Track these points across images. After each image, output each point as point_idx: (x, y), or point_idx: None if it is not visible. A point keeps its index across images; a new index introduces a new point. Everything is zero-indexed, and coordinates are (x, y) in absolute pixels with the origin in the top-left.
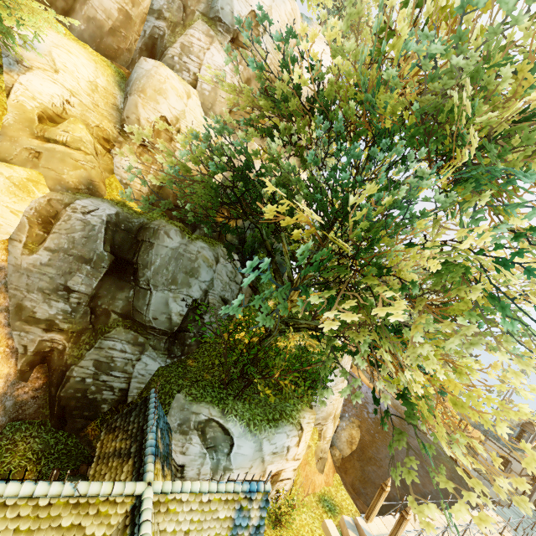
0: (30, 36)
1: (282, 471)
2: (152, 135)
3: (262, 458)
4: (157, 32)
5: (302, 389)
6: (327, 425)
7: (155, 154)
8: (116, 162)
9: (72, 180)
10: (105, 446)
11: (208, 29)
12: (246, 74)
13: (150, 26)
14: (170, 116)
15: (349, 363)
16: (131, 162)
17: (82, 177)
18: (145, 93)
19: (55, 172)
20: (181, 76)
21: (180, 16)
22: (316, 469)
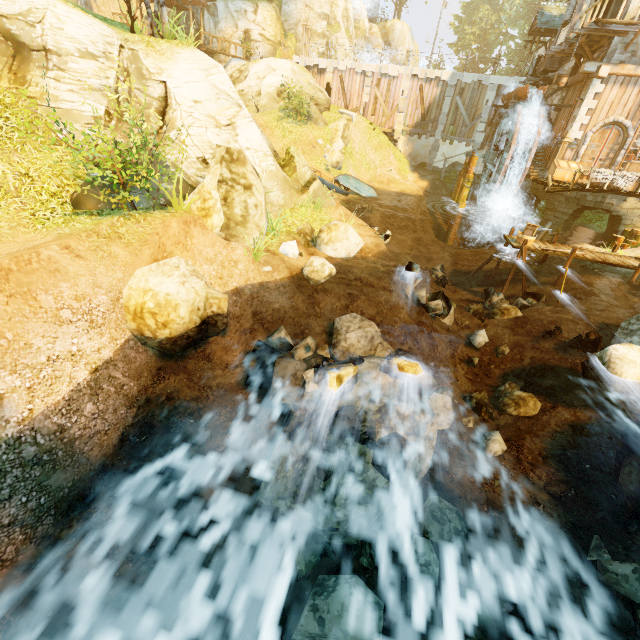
0: None
1: (251, 32)
2: None
3: (232, 15)
4: None
5: None
6: (298, 30)
7: None
8: None
9: None
10: (171, 6)
11: None
12: None
13: None
14: None
15: None
16: None
17: None
18: None
19: None
20: None
21: None
22: None
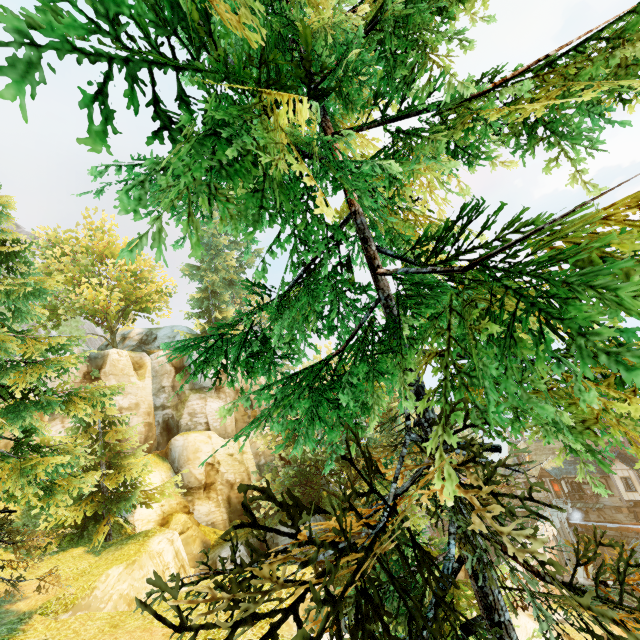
0: (121, 488)
1: None
2: (206, 479)
3: None
4: (166, 416)
5: None
6: None
7: (214, 488)
8: (197, 515)
9: (198, 550)
10: None
11: (199, 396)
12: (232, 398)
13: (160, 416)
14: (209, 459)
15: None
16: (206, 507)
17: (199, 543)
18: (190, 459)
19: (189, 554)
20: (197, 430)
21: (176, 399)
22: None
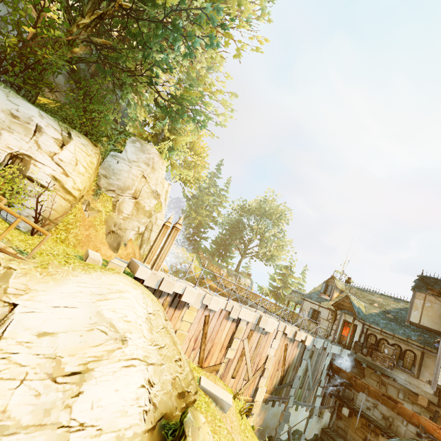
0: None
1: (31, 163)
2: None
3: None
4: None
5: (61, 60)
6: (123, 196)
7: None
8: None
9: None
10: None
11: None
12: None
13: None
14: None
15: (158, 159)
16: None
17: None
18: None
19: None
20: None
21: None
22: (107, 242)
